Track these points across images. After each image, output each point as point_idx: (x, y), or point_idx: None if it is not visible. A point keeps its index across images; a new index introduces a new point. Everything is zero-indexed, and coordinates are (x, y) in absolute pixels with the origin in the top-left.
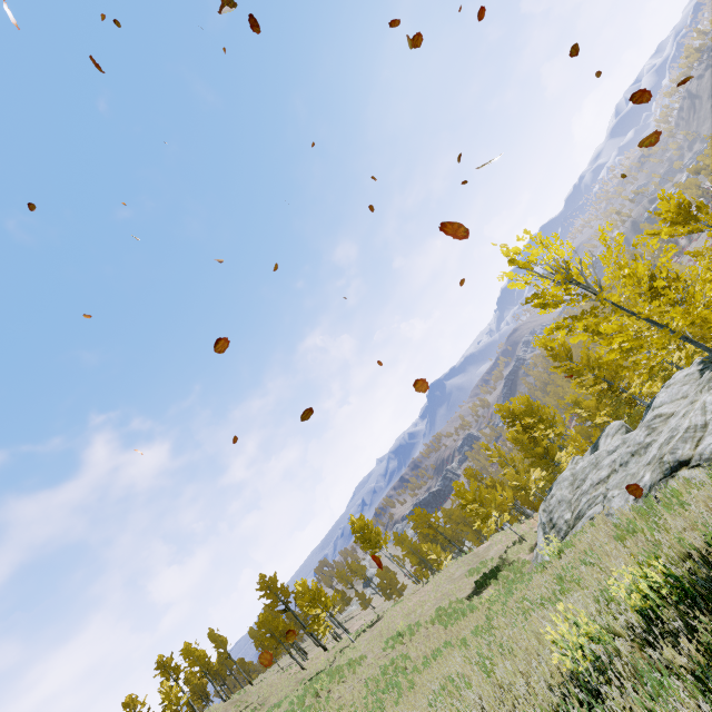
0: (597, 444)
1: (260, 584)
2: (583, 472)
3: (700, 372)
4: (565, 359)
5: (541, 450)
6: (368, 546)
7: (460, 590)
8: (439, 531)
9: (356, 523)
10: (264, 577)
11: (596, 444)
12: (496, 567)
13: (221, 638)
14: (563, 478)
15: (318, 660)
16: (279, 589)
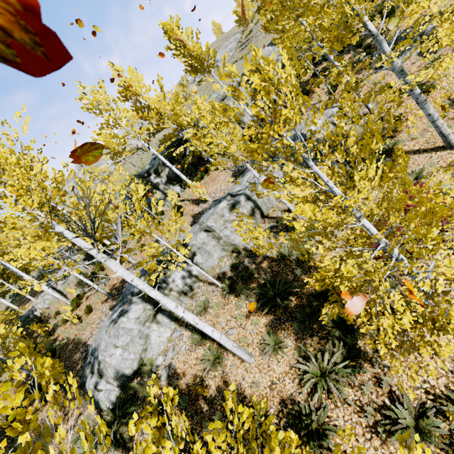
0: None
1: None
2: None
3: None
4: None
5: None
6: None
7: None
8: None
9: None
10: None
11: None
12: None
13: None
14: None
15: None
16: None
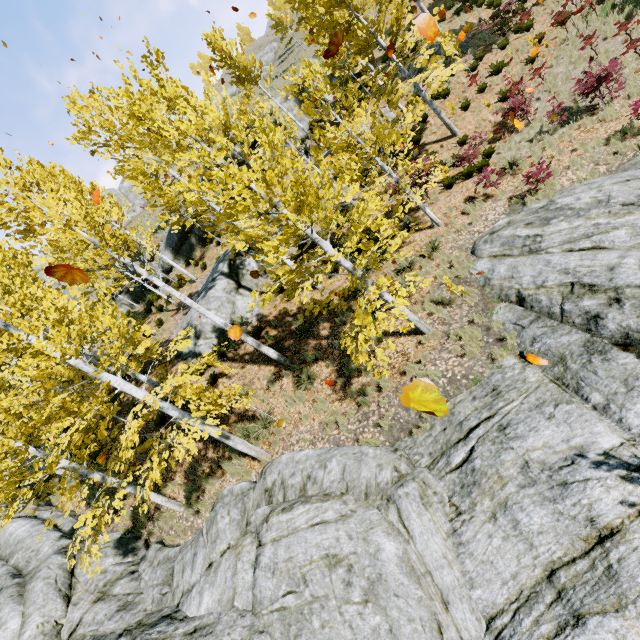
0: None
1: None
2: None
3: None
4: None
5: None
6: None
7: None
8: None
9: None
10: None
11: None
12: None
13: None
14: None
15: None
16: None
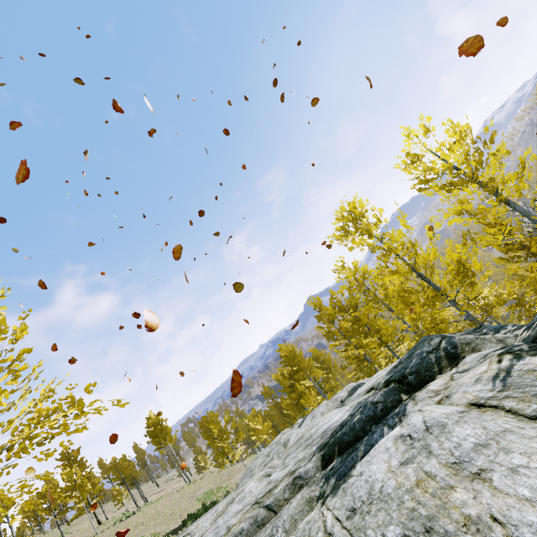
0: (305, 418)
1: (62, 455)
2: (275, 448)
3: (338, 404)
4: (327, 322)
5: (295, 395)
6: (155, 442)
7: (180, 516)
8: (244, 428)
9: (152, 419)
10: (67, 449)
11: (305, 418)
12: (212, 504)
13: (54, 481)
14: (272, 442)
15: (86, 533)
16: (78, 462)
